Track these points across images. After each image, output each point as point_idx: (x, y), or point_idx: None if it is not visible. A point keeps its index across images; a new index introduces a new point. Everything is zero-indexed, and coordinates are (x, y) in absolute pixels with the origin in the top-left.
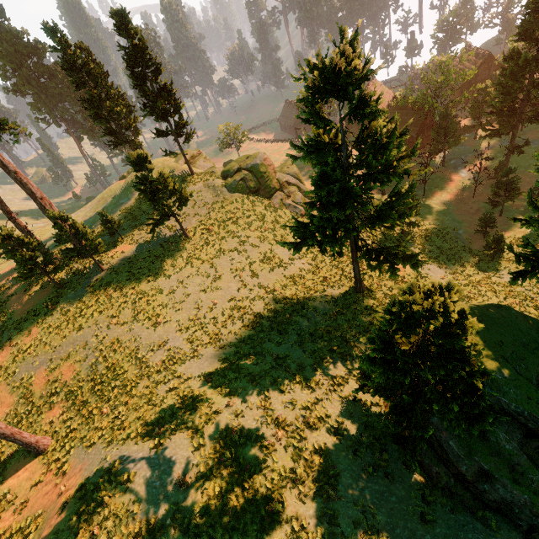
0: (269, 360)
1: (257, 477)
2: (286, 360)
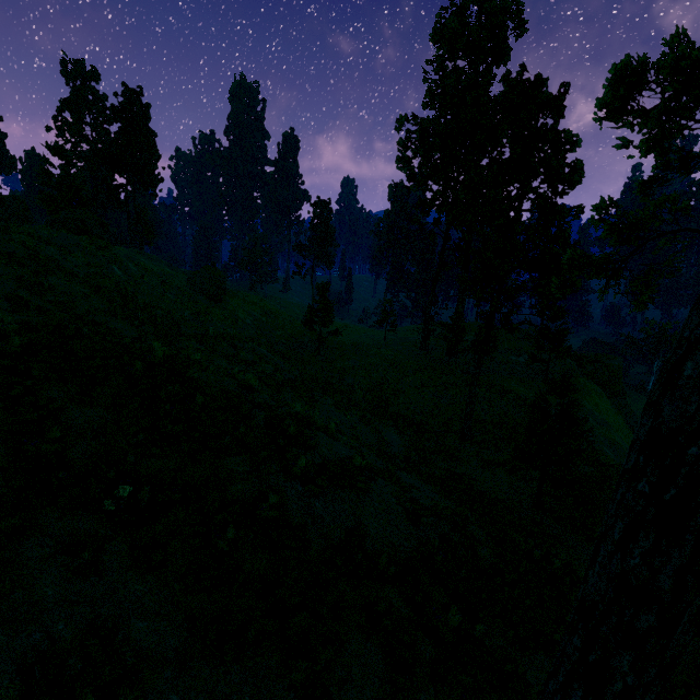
0: None
1: None
2: None
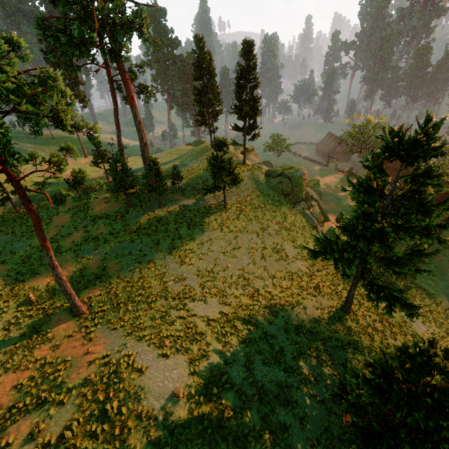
0: (259, 332)
1: (233, 422)
2: (272, 339)
